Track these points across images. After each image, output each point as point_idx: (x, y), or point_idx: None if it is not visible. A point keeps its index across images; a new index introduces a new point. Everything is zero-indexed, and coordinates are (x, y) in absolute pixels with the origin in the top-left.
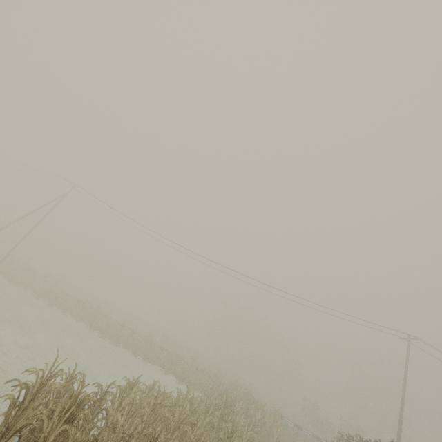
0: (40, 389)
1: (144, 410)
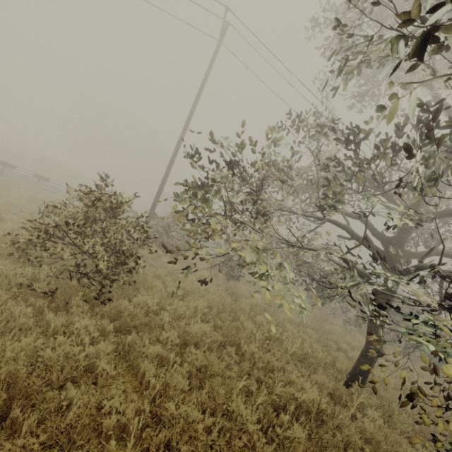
0: None
1: None
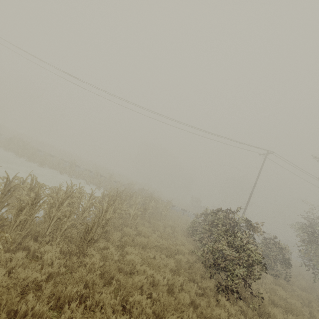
0: None
1: None
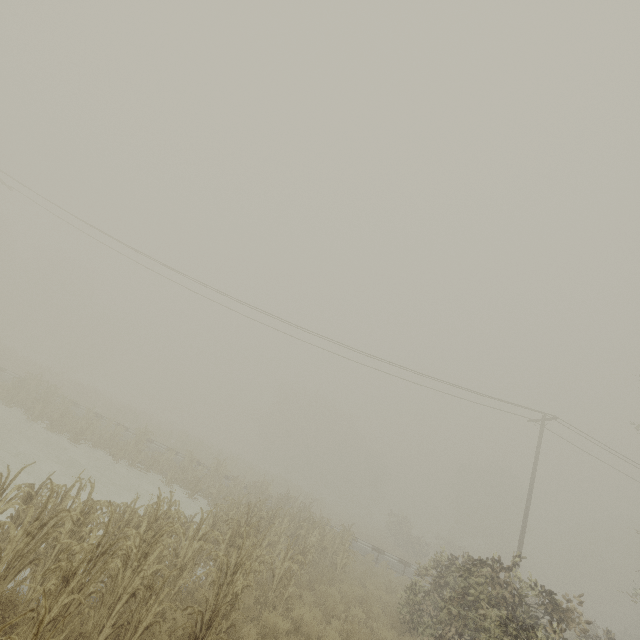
0: None
1: None
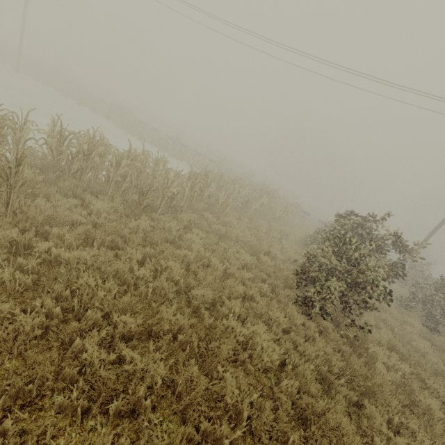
0: None
1: (10, 122)
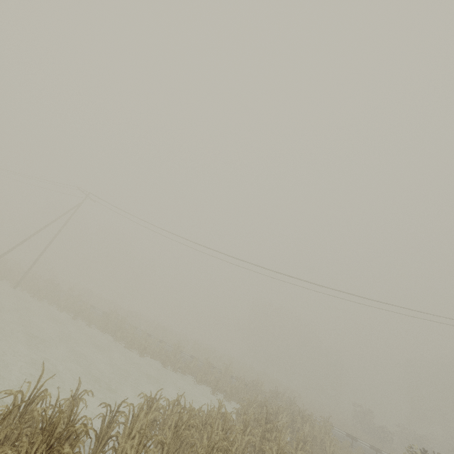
0: (2, 421)
1: (161, 437)
